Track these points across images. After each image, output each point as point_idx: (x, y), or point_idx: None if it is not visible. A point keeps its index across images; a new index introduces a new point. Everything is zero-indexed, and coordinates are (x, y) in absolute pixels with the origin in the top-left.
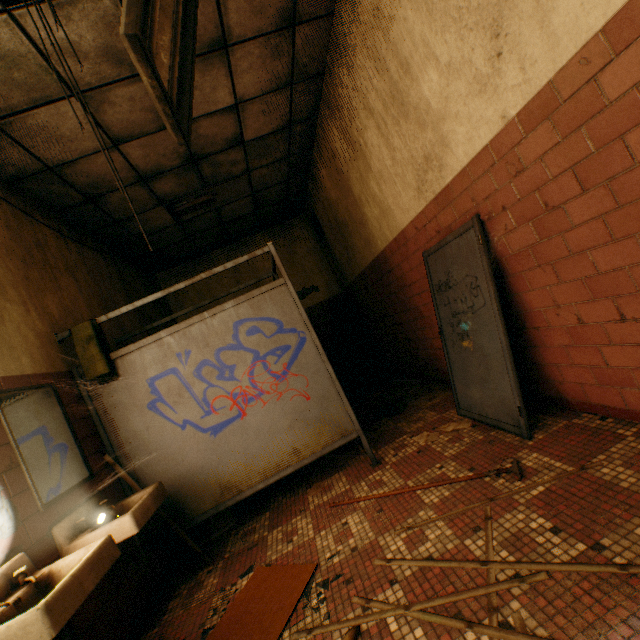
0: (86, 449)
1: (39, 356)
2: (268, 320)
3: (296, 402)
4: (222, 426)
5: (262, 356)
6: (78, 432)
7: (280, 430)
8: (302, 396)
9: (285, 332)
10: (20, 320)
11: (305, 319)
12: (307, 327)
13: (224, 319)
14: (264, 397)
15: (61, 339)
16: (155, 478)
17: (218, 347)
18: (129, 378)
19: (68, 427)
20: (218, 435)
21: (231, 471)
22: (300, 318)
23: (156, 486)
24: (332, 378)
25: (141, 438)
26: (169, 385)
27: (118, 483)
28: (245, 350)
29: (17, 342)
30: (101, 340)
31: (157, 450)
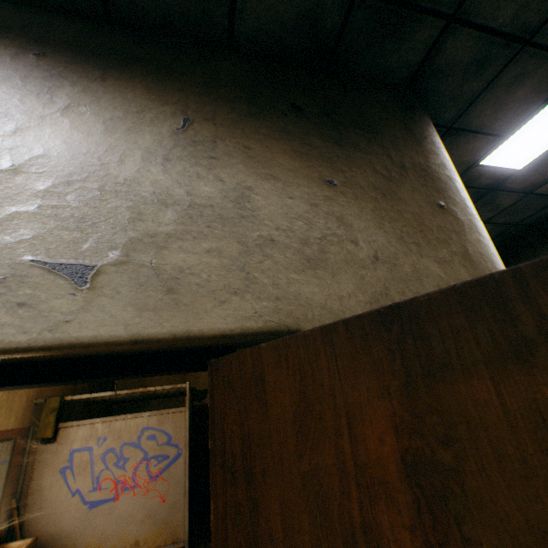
0: (7, 491)
1: (21, 415)
2: (164, 432)
3: (155, 501)
4: (99, 503)
5: (149, 457)
6: (10, 476)
7: (134, 520)
8: (161, 497)
9: (171, 444)
10: (25, 389)
11: (187, 440)
12: (186, 446)
13: (139, 422)
14: (136, 489)
15: (38, 402)
16: (34, 530)
17: (126, 441)
18: (61, 444)
19: (7, 471)
20: (93, 509)
21: (86, 544)
22: (184, 438)
23: (34, 539)
24: (186, 490)
25: (43, 493)
26: (82, 458)
27: (8, 525)
28: (141, 449)
29: (16, 405)
30: (60, 411)
31: (48, 506)
